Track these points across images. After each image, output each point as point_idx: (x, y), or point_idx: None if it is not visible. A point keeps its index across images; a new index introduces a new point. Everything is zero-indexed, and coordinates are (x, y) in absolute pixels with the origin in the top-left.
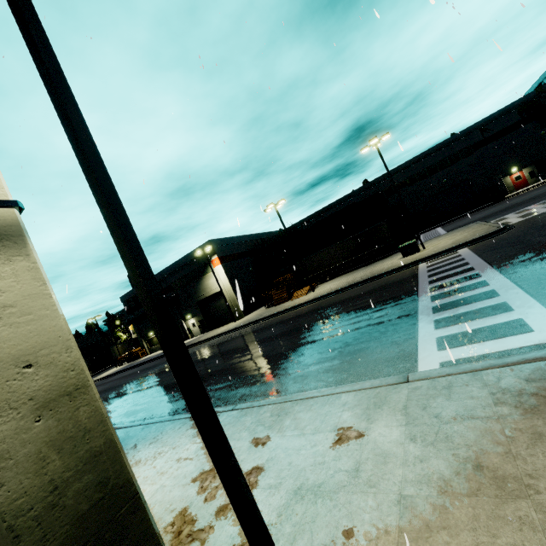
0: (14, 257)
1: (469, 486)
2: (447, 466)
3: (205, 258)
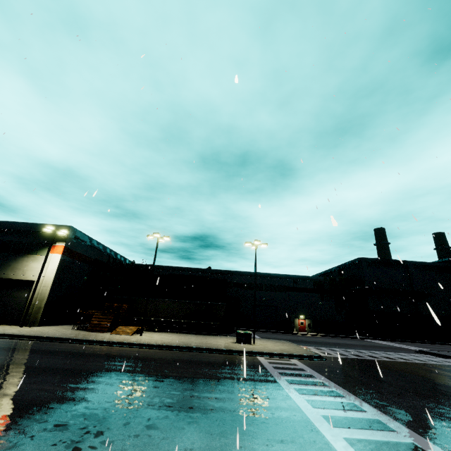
0: None
1: None
2: None
3: (49, 238)
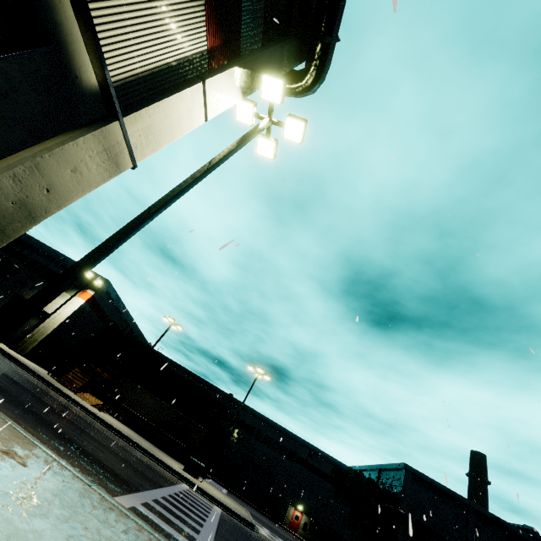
0: (108, 171)
1: (59, 525)
2: (58, 513)
3: (86, 283)
